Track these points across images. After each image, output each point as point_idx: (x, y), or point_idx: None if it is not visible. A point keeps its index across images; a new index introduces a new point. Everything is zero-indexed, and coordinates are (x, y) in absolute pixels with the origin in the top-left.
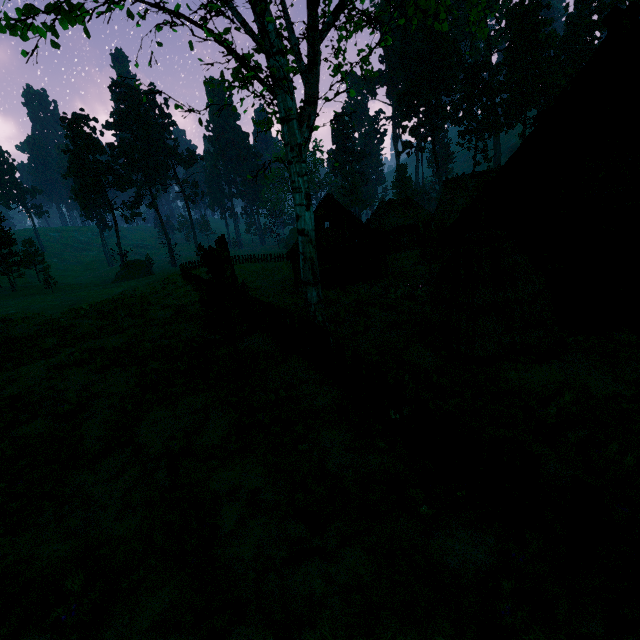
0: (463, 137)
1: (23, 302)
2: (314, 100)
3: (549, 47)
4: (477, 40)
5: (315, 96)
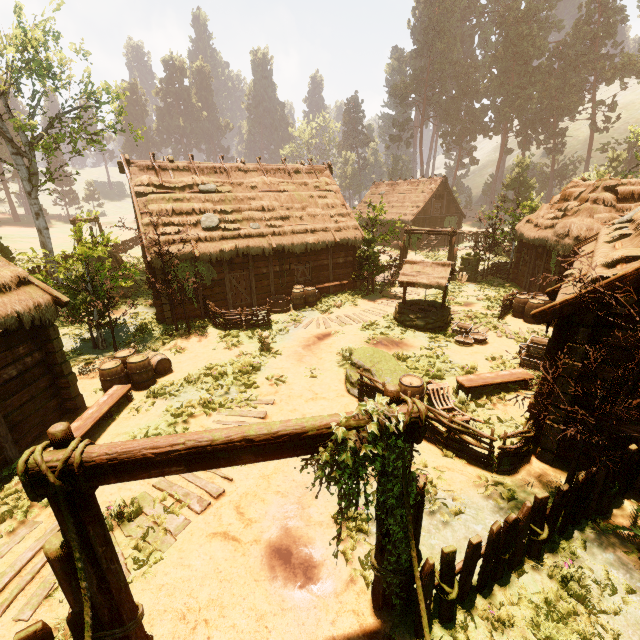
0: (445, 138)
1: (60, 230)
2: (33, 173)
3: (542, 54)
4: (488, 35)
5: (33, 172)
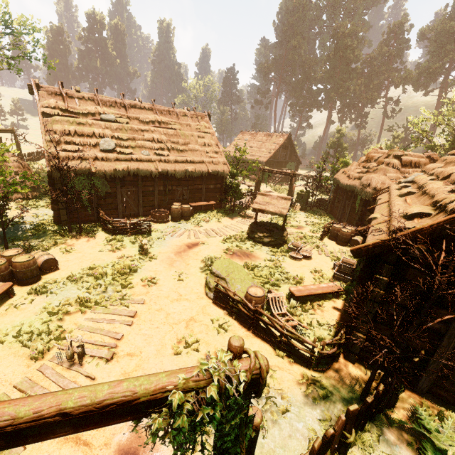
0: (292, 107)
1: None
2: None
3: (358, 60)
4: (325, 41)
5: None
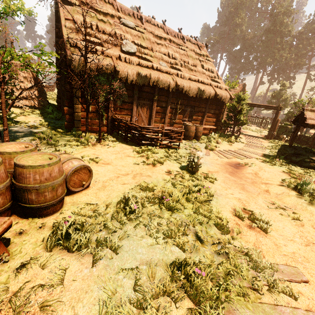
0: (232, 70)
1: None
2: None
3: (289, 35)
4: (260, 21)
5: None
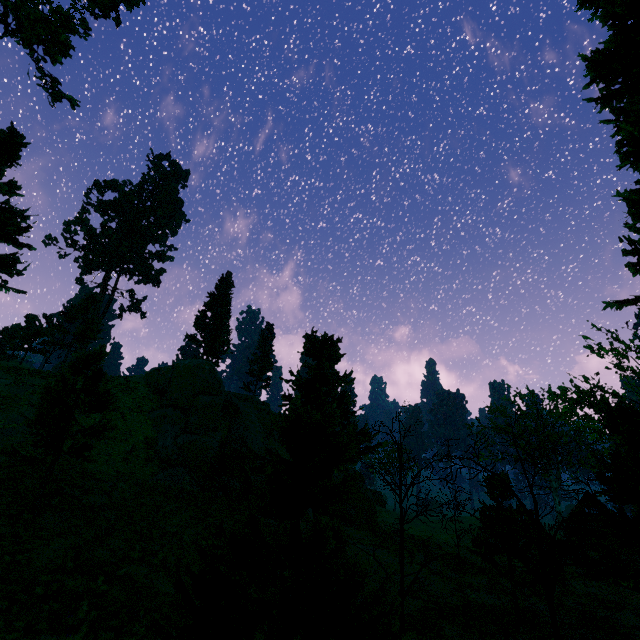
0: None
1: None
2: (559, 477)
3: None
4: None
5: (559, 476)
